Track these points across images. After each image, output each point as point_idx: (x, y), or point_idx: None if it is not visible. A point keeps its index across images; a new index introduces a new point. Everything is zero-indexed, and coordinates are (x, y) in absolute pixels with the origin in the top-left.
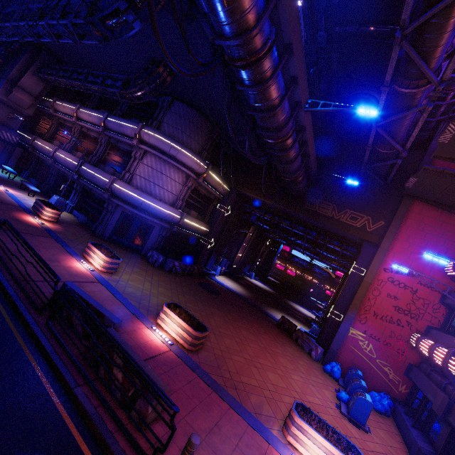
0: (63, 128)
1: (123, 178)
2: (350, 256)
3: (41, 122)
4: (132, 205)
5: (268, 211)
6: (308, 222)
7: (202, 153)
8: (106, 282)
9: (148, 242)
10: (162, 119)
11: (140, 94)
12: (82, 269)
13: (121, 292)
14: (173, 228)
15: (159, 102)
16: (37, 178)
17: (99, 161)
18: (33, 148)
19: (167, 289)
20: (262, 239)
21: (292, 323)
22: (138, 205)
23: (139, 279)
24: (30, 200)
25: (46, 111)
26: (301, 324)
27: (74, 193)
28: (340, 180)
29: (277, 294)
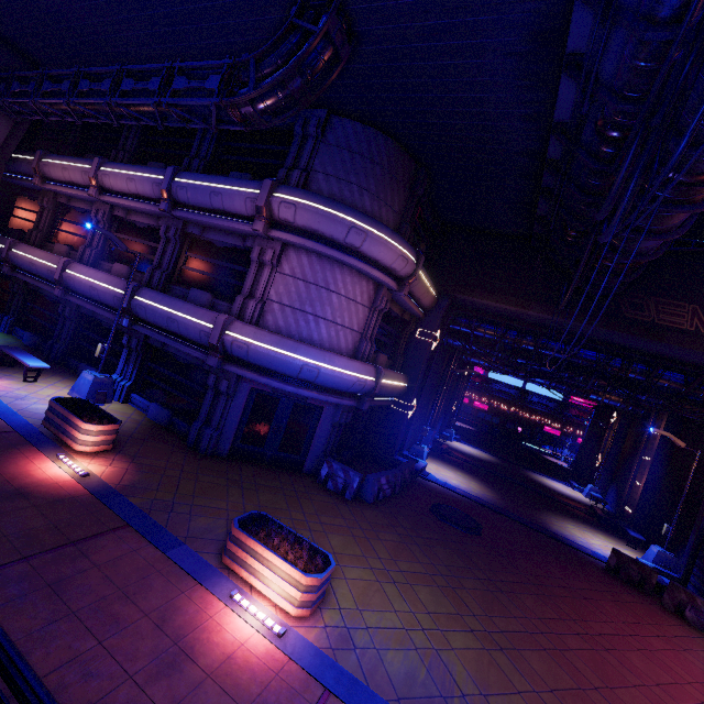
0: (68, 214)
1: (240, 312)
2: (703, 398)
3: (17, 208)
4: (278, 375)
5: (511, 327)
6: (613, 343)
7: (401, 232)
8: (338, 675)
9: (314, 444)
10: (310, 163)
11: (274, 101)
12: (254, 643)
13: (394, 703)
14: (363, 404)
15: (295, 124)
16: (31, 327)
17: (168, 277)
18: (10, 265)
19: (428, 585)
20: (459, 368)
21: (646, 567)
22: (292, 374)
23: (367, 580)
24: (32, 393)
25: (24, 184)
26: (606, 535)
27: (125, 355)
28: (696, 251)
29: (505, 463)
